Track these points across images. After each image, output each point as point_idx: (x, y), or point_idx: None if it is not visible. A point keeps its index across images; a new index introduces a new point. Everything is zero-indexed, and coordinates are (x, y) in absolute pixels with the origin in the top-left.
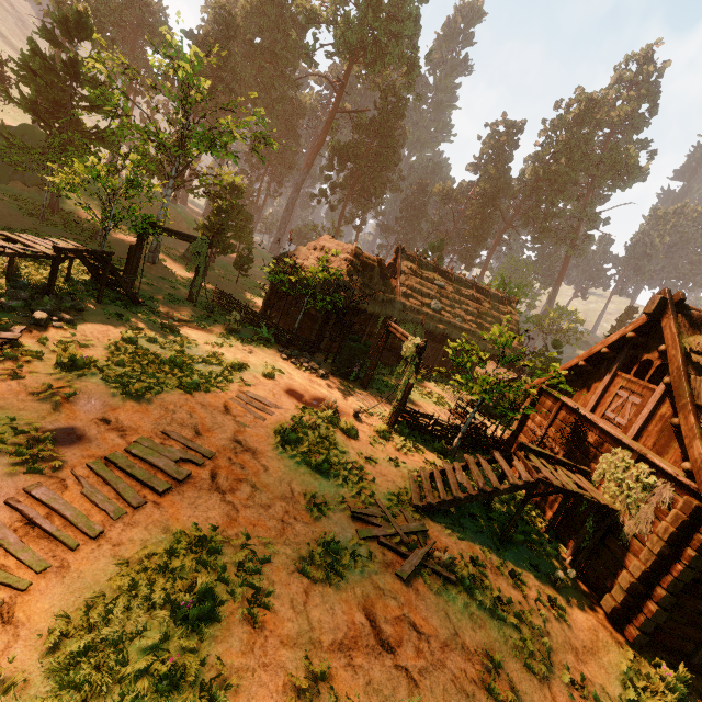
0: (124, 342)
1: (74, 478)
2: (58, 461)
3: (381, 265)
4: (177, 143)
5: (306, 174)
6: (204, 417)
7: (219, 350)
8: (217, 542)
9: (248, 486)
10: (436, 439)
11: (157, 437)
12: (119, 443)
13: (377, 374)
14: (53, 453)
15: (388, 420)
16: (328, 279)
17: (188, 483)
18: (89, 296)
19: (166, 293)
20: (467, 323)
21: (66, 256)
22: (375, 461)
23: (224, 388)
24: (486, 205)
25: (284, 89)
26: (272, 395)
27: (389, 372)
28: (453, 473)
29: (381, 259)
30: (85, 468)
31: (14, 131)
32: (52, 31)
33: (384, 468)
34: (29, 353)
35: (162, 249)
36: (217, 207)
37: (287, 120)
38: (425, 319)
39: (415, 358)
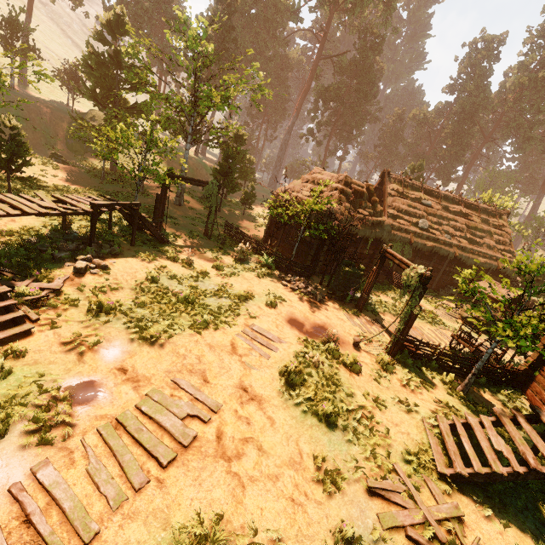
0: (148, 282)
1: (82, 449)
2: (70, 427)
3: (369, 191)
4: (191, 104)
5: (296, 118)
6: (212, 361)
7: (228, 281)
8: (220, 543)
9: (254, 448)
10: (441, 369)
11: (167, 386)
12: (131, 397)
13: (369, 294)
14: (67, 417)
15: (389, 349)
16: (322, 209)
17: (193, 447)
18: (125, 240)
19: (187, 230)
20: (456, 238)
21: (101, 210)
22: (384, 404)
23: (231, 323)
24: (464, 122)
25: (275, 48)
26: (275, 326)
27: (380, 290)
28: (482, 431)
29: (369, 185)
30: (95, 434)
31: (86, 116)
32: (101, 32)
33: (395, 415)
34: (67, 301)
35: (187, 193)
36: (225, 154)
37: (279, 74)
38: (412, 238)
39: (418, 287)
